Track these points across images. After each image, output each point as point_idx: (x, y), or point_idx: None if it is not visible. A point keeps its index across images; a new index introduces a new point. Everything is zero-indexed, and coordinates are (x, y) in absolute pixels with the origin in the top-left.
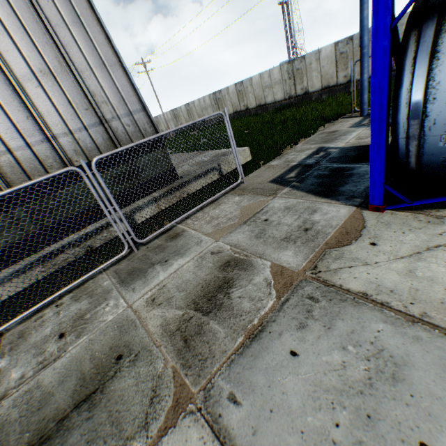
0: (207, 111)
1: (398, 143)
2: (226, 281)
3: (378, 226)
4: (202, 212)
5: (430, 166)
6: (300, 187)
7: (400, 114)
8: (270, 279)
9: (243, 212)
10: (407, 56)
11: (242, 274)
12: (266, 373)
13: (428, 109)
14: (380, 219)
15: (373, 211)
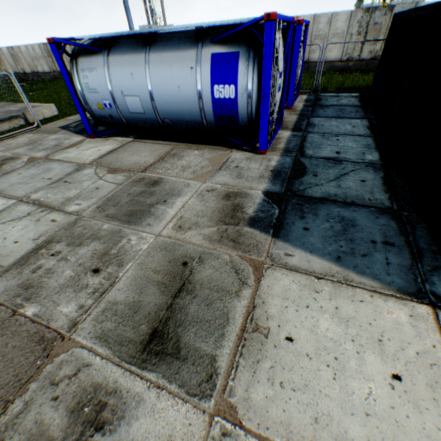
0: (40, 62)
1: (84, 106)
2: (3, 164)
3: (87, 143)
4: (2, 142)
5: (99, 117)
6: (72, 130)
7: (79, 94)
8: (26, 161)
9: (31, 141)
10: (72, 71)
11: (13, 161)
12: (7, 179)
13: (84, 93)
14: (90, 141)
15: (91, 138)
